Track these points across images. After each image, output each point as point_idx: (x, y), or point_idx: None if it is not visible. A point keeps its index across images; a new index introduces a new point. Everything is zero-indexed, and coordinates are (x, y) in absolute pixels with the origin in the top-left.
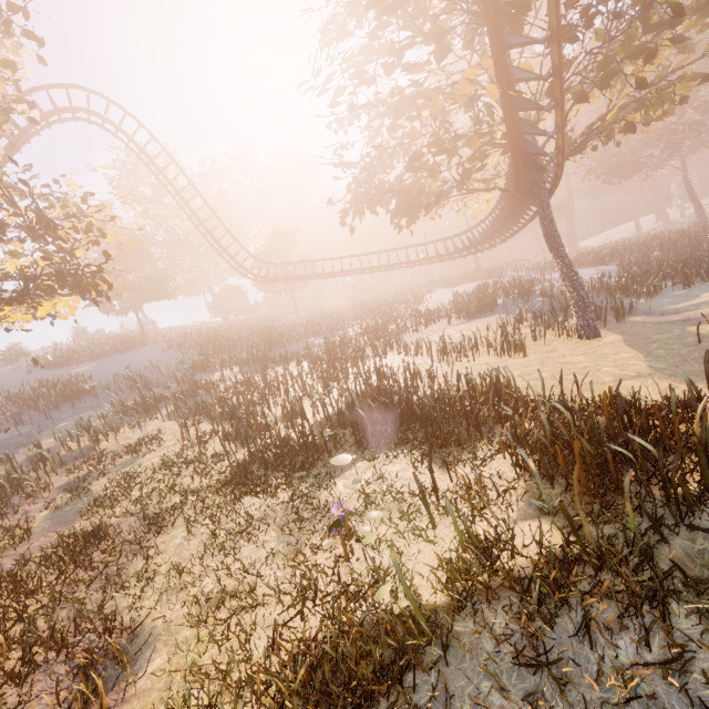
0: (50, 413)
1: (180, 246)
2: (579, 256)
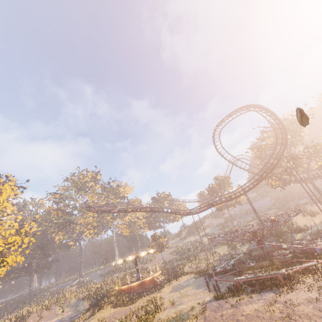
0: (244, 217)
1: None
2: None
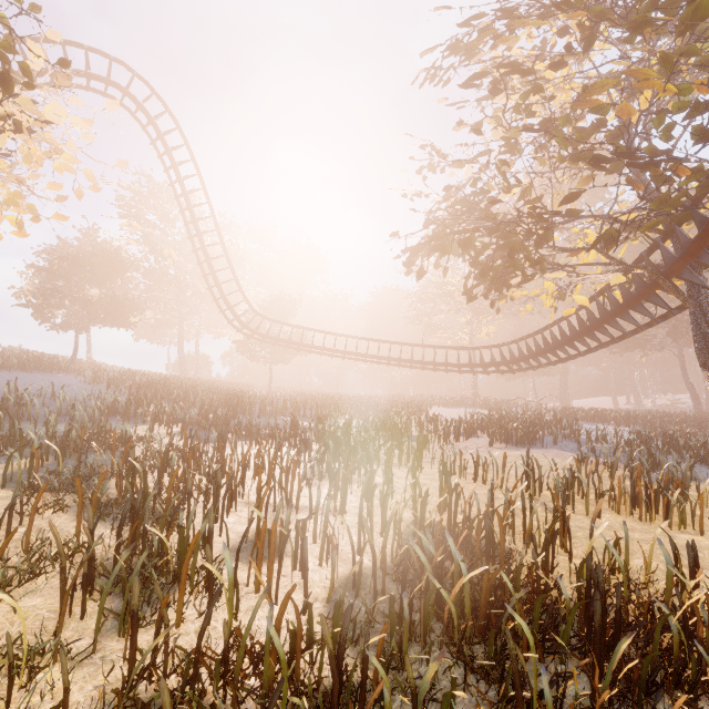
0: None
1: (165, 280)
2: (591, 411)
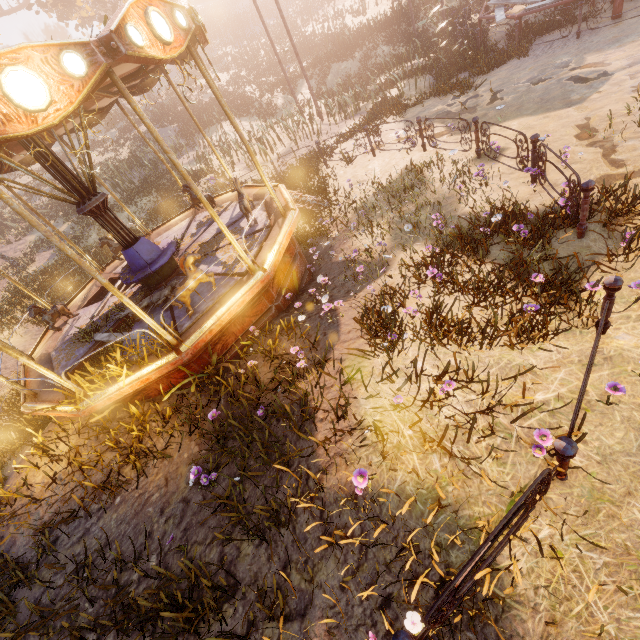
0: None
1: None
2: None
